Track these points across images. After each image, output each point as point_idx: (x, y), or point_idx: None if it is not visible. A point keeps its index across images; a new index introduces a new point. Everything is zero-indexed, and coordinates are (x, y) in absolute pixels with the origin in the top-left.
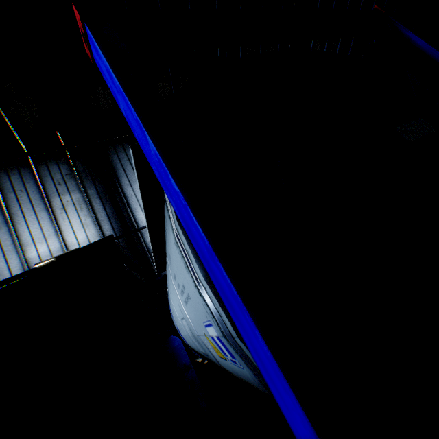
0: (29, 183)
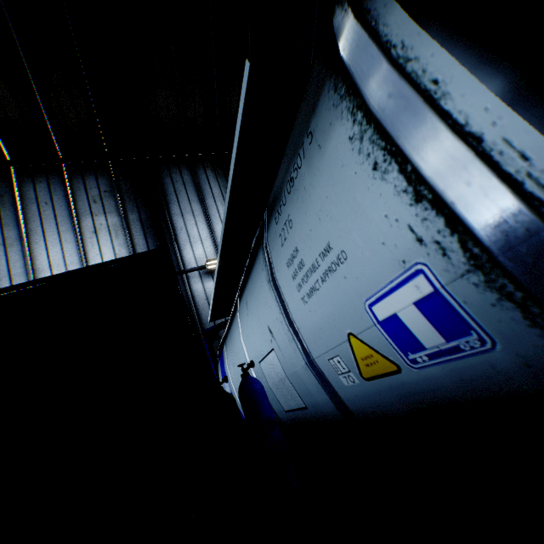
0: (58, 195)
